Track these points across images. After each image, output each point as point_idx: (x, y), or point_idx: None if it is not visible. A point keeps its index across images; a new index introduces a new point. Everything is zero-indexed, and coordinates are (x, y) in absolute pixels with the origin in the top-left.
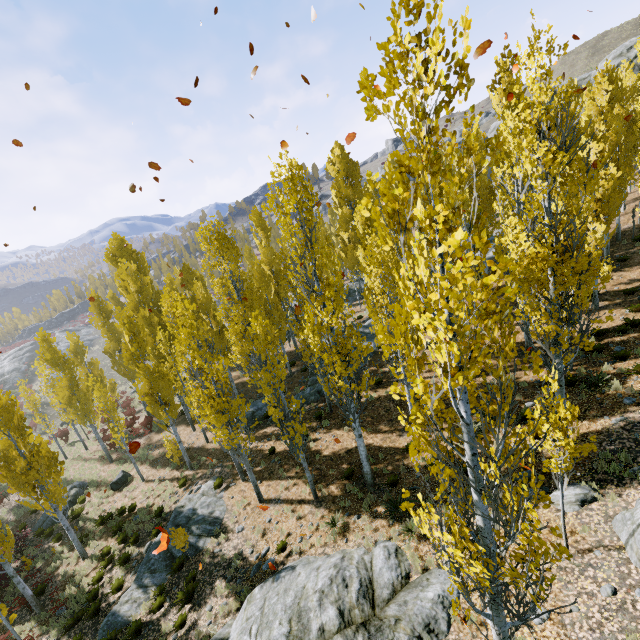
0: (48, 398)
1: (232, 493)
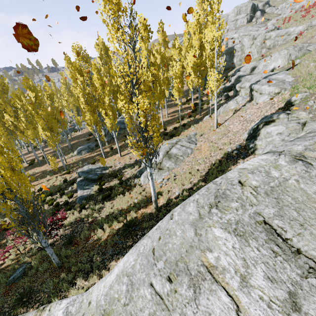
0: None
1: None
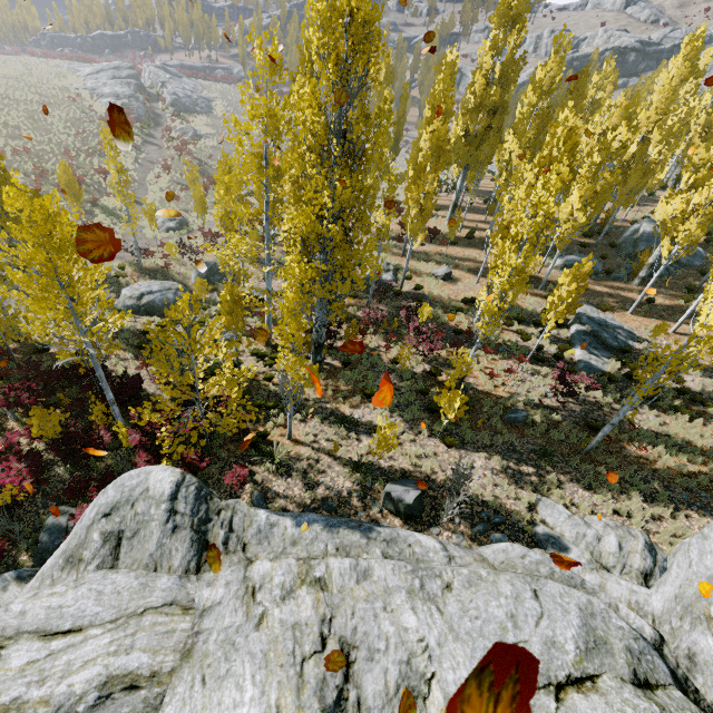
0: (200, 155)
1: (624, 319)
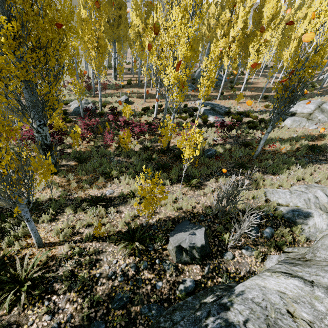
0: None
1: (218, 102)
